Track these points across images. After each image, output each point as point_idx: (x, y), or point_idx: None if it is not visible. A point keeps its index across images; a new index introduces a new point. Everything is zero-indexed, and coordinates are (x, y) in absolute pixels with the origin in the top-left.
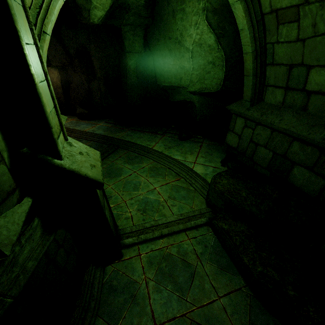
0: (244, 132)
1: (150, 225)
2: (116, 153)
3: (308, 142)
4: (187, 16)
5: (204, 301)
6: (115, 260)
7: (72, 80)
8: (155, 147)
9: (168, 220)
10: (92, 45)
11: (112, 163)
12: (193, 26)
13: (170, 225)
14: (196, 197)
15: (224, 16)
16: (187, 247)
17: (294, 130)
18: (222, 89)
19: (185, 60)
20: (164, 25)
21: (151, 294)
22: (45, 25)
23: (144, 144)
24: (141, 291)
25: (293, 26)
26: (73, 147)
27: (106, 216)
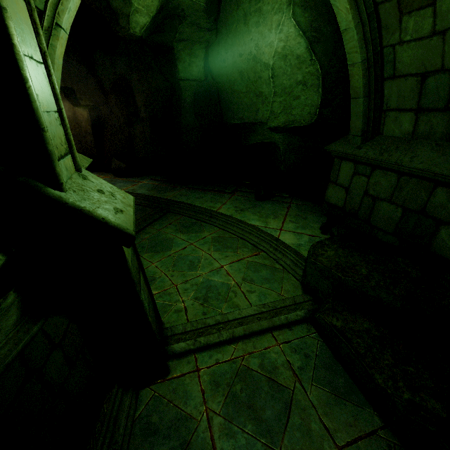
0: (354, 182)
1: (214, 321)
2: (165, 219)
3: None
4: (264, 18)
5: None
6: (156, 378)
7: (107, 125)
8: (221, 209)
9: (244, 314)
10: (135, 74)
11: (158, 233)
12: (274, 29)
13: (246, 321)
14: (285, 279)
15: (319, 12)
16: (275, 357)
17: (437, 170)
18: (317, 120)
19: (263, 83)
20: (233, 37)
21: (217, 440)
22: (59, 14)
23: (206, 206)
24: (200, 435)
25: (426, 14)
26: (89, 182)
27: (140, 299)
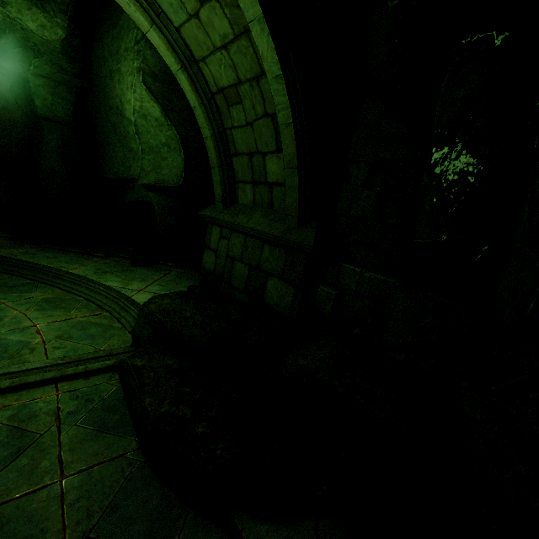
0: (220, 245)
1: None
2: None
3: (275, 243)
4: (123, 77)
5: (19, 492)
6: None
7: None
8: (75, 269)
9: (26, 367)
10: None
11: None
12: (130, 88)
13: (25, 375)
14: (117, 336)
15: (170, 87)
16: (43, 406)
17: (259, 228)
18: (185, 183)
19: (131, 138)
20: (104, 90)
21: None
22: None
23: (55, 265)
24: None
25: (240, 108)
26: None
27: None
